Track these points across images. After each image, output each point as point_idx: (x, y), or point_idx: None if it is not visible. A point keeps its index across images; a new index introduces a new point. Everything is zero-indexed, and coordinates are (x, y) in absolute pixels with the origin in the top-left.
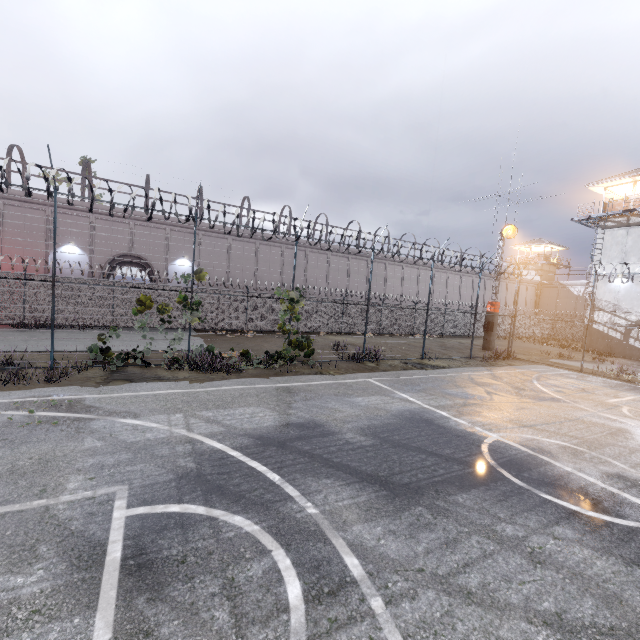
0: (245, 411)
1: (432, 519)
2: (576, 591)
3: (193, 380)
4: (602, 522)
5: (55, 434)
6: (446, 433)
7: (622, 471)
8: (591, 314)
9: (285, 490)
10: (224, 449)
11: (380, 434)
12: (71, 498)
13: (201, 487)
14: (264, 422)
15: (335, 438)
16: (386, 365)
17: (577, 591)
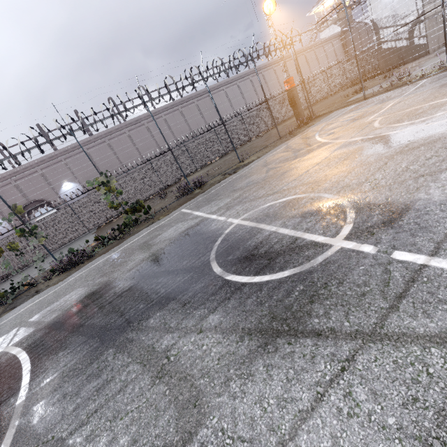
0: (64, 299)
1: (110, 360)
2: (166, 405)
3: (56, 283)
4: (258, 286)
5: None
6: (200, 240)
7: (324, 204)
8: (378, 37)
9: (22, 382)
10: (17, 353)
11: (144, 271)
12: None
13: None
14: (69, 304)
15: (107, 295)
16: (208, 185)
17: (166, 404)
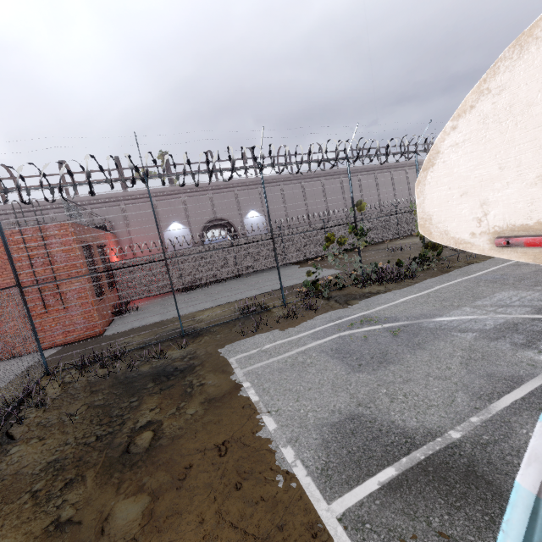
0: (505, 295)
1: None
2: None
3: (398, 289)
4: None
5: (421, 336)
6: None
7: None
8: None
9: None
10: None
11: None
12: None
13: None
14: None
15: None
16: None
17: None
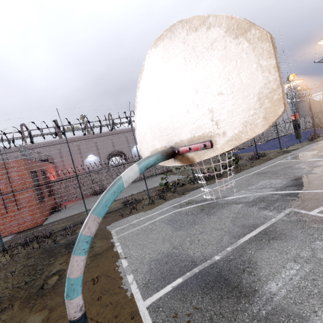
0: (263, 182)
1: None
2: None
3: (212, 183)
4: None
5: (215, 208)
6: None
7: None
8: None
9: None
10: (292, 192)
11: None
12: (281, 216)
13: (319, 200)
14: (281, 182)
15: None
16: (272, 156)
17: None
